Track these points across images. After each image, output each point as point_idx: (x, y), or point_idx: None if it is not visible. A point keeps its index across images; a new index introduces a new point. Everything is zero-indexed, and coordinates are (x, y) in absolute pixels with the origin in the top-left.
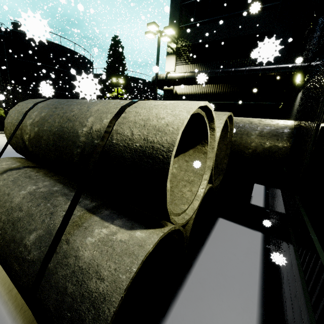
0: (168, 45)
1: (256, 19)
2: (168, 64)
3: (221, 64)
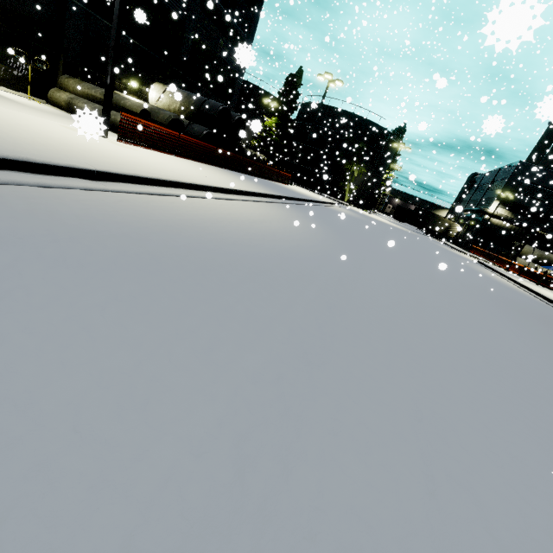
0: (499, 195)
1: (547, 207)
2: (494, 204)
3: (523, 218)
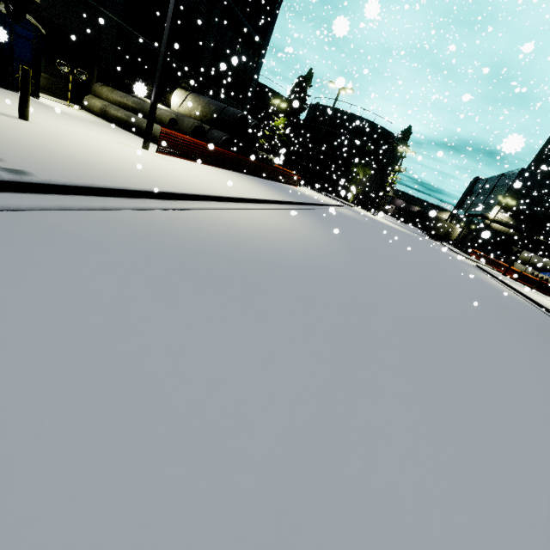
0: (500, 201)
1: (546, 214)
2: (495, 210)
3: (523, 223)
